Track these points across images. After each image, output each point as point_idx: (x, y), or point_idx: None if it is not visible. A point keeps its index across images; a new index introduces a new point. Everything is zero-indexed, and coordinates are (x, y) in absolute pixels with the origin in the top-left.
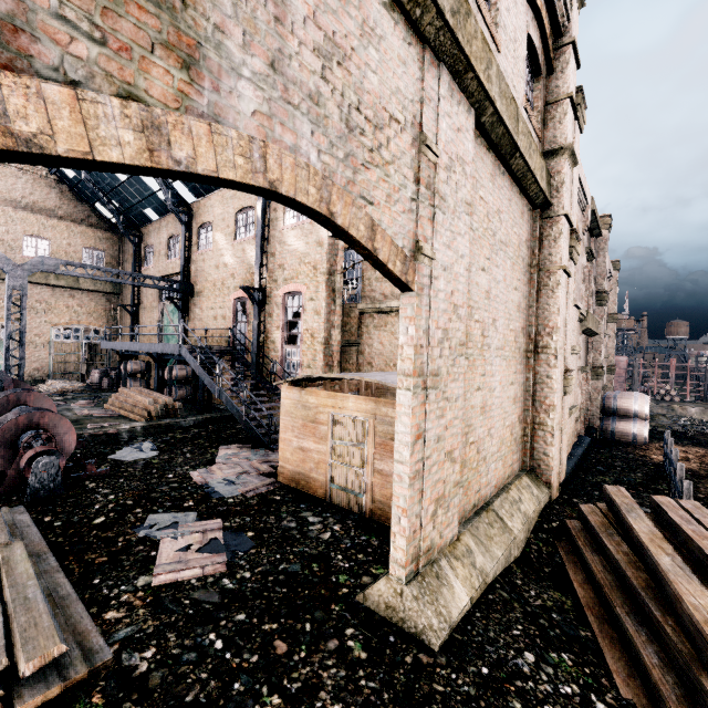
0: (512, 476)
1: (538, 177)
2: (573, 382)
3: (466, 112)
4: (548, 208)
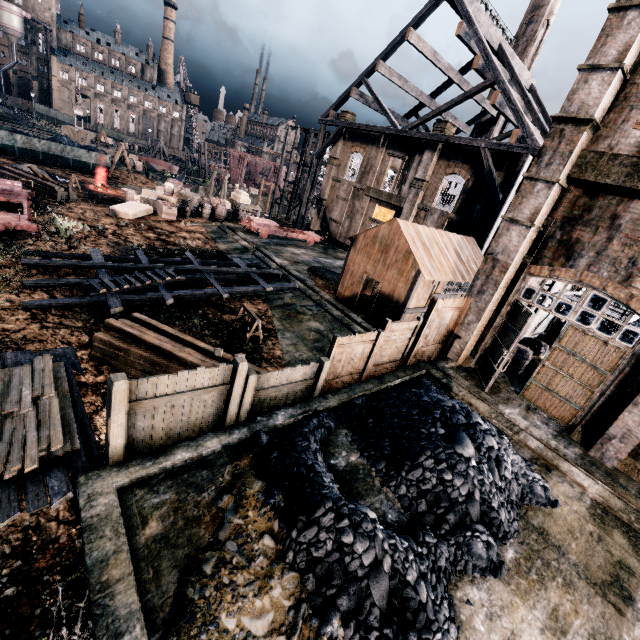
0: None
1: None
2: None
3: None
4: None
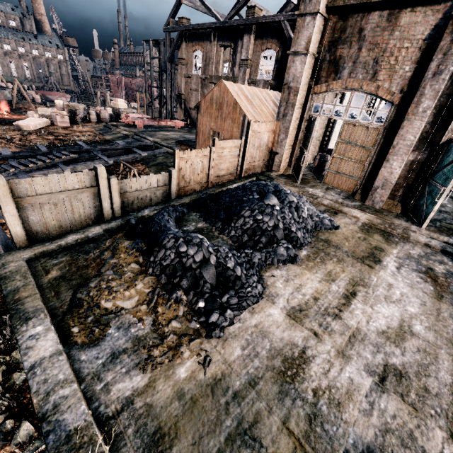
0: None
1: None
2: None
3: None
4: None
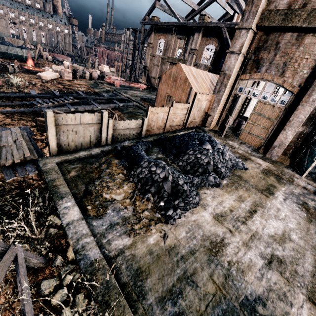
0: None
1: None
2: None
3: None
4: None
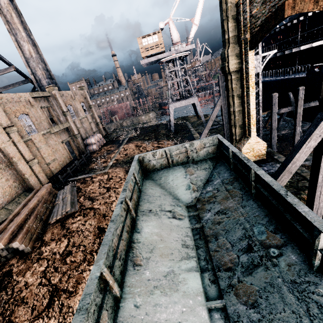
0: (19, 194)
1: None
2: (36, 161)
3: None
4: None
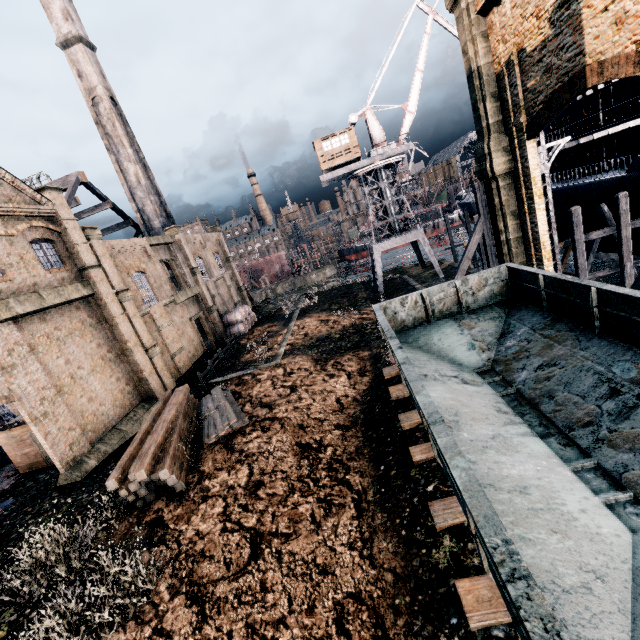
0: (134, 407)
1: (73, 298)
2: (158, 349)
3: (7, 326)
4: (95, 293)
